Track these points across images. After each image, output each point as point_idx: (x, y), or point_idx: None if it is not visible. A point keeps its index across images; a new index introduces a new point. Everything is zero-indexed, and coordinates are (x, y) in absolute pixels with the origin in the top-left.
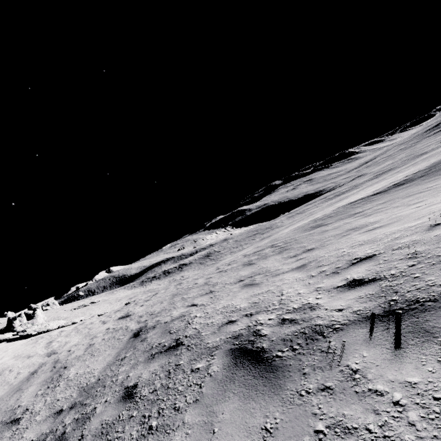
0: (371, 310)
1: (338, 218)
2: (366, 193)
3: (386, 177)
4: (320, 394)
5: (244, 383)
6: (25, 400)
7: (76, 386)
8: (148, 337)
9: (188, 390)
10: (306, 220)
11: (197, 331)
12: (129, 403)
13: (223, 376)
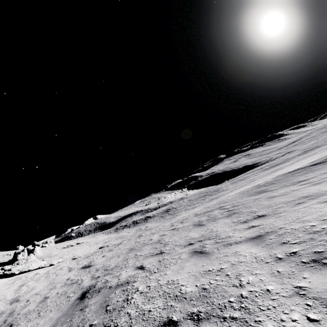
0: None
1: (282, 185)
2: (303, 164)
3: (317, 152)
4: None
5: None
6: None
7: None
8: (88, 305)
9: None
10: (249, 185)
11: (129, 324)
12: None
13: None
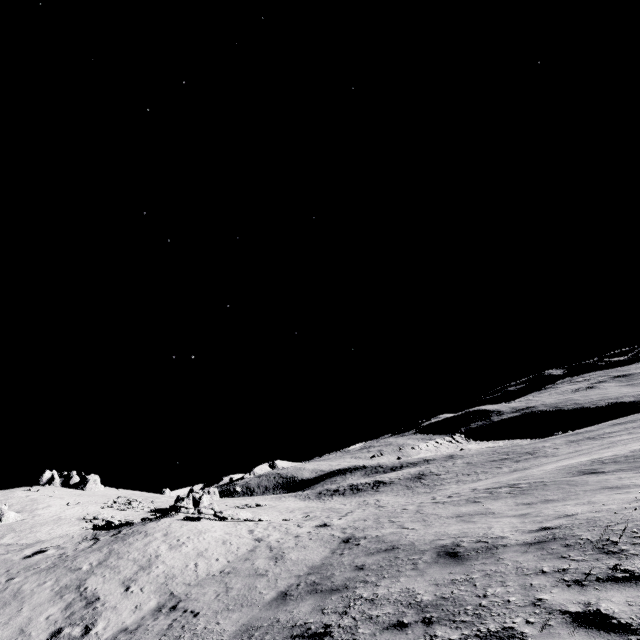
0: (532, 541)
1: (620, 467)
2: None
3: None
4: (480, 564)
5: (444, 563)
6: (261, 565)
7: (303, 564)
8: (361, 543)
9: (407, 565)
10: (589, 456)
11: (411, 542)
12: (362, 571)
13: (431, 561)
